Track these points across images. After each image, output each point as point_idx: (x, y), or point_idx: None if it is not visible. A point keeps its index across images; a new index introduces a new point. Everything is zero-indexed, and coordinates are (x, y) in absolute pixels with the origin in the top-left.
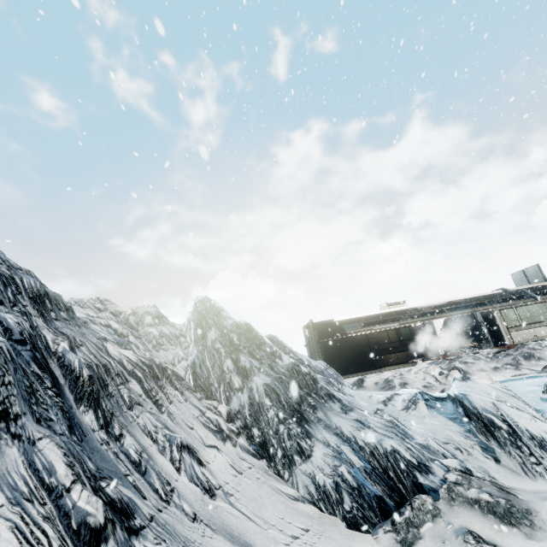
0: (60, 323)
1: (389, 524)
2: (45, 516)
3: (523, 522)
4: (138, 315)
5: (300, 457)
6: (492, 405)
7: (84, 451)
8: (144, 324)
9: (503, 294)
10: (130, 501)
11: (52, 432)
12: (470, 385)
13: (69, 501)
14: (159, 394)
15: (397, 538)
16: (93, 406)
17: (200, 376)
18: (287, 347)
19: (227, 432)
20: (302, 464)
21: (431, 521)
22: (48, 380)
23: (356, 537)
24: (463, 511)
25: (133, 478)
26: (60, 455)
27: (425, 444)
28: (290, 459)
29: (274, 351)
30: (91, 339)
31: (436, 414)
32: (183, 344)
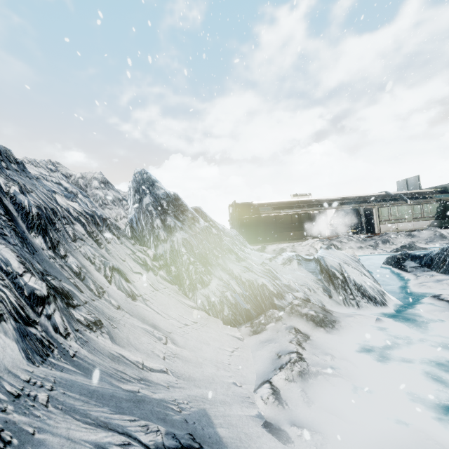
0: (10, 172)
1: (249, 323)
2: (4, 285)
3: (328, 326)
4: (87, 179)
5: (201, 285)
6: (338, 264)
7: (34, 258)
8: (92, 187)
9: (385, 196)
10: (70, 291)
11: (7, 242)
12: (330, 252)
13: (22, 281)
14: (99, 236)
15: (252, 329)
16: (42, 234)
17: (136, 230)
18: (208, 217)
19: (151, 267)
20: (201, 289)
21: (274, 323)
22: (1, 210)
23: (227, 328)
24: (296, 319)
25: (74, 281)
26: (14, 256)
27: (287, 284)
28: (194, 286)
29: (194, 217)
30: (41, 190)
31: (302, 269)
32: (125, 206)
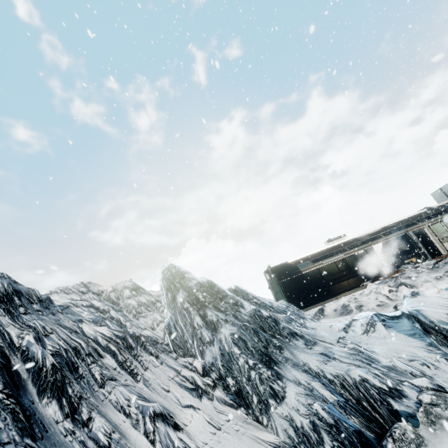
0: (29, 316)
1: None
2: None
3: None
4: (118, 291)
5: (274, 400)
6: (447, 316)
7: None
8: (124, 297)
9: (429, 212)
10: None
11: None
12: (421, 300)
13: None
14: (133, 363)
15: None
16: (56, 395)
17: (176, 335)
18: (250, 294)
19: (203, 387)
20: (277, 407)
21: None
22: (0, 382)
23: None
24: (447, 435)
25: None
26: None
27: (391, 365)
28: (265, 404)
29: (236, 301)
30: (66, 324)
31: (395, 333)
32: (159, 308)
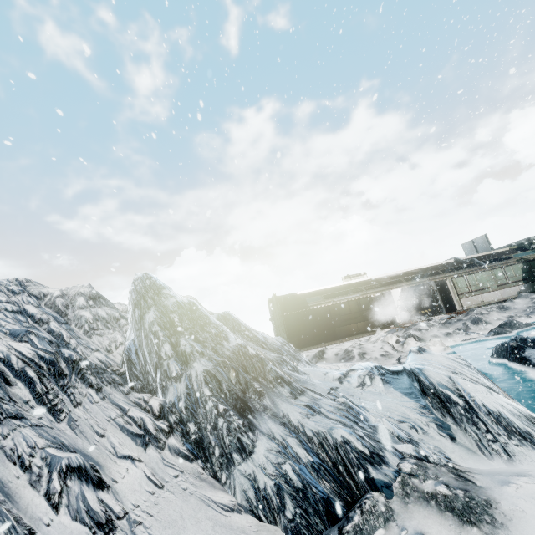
0: None
1: (336, 533)
2: None
3: (483, 519)
4: (69, 297)
5: (240, 455)
6: (448, 379)
7: None
8: (75, 307)
9: (455, 263)
10: None
11: None
12: (426, 358)
13: None
14: (59, 396)
15: None
16: None
17: (136, 364)
18: (242, 324)
19: (154, 433)
20: (241, 463)
21: (383, 527)
22: None
23: None
24: (419, 510)
25: None
26: None
27: (379, 426)
28: (228, 458)
29: (220, 332)
30: None
31: (391, 390)
32: (123, 326)
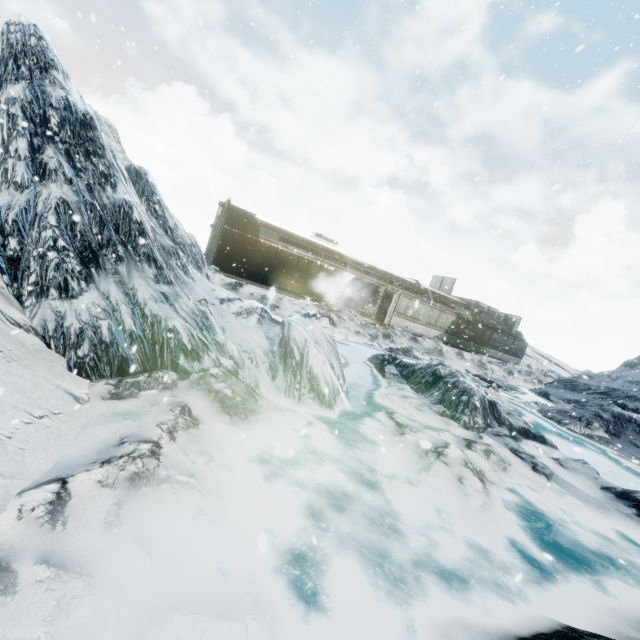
0: None
1: (116, 380)
2: None
3: (240, 415)
4: None
5: (59, 293)
6: (304, 341)
7: None
8: None
9: (414, 285)
10: None
11: None
12: (306, 322)
13: None
14: None
15: (113, 391)
16: None
17: None
18: (157, 196)
19: None
20: (56, 300)
21: (159, 390)
22: None
23: (69, 377)
24: (198, 394)
25: None
26: None
27: (222, 343)
28: (43, 289)
29: (110, 174)
30: None
31: (259, 330)
32: None
